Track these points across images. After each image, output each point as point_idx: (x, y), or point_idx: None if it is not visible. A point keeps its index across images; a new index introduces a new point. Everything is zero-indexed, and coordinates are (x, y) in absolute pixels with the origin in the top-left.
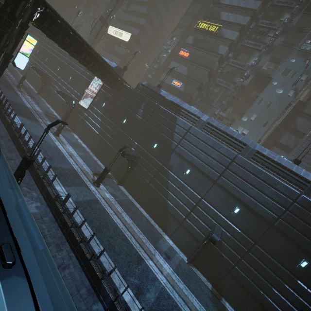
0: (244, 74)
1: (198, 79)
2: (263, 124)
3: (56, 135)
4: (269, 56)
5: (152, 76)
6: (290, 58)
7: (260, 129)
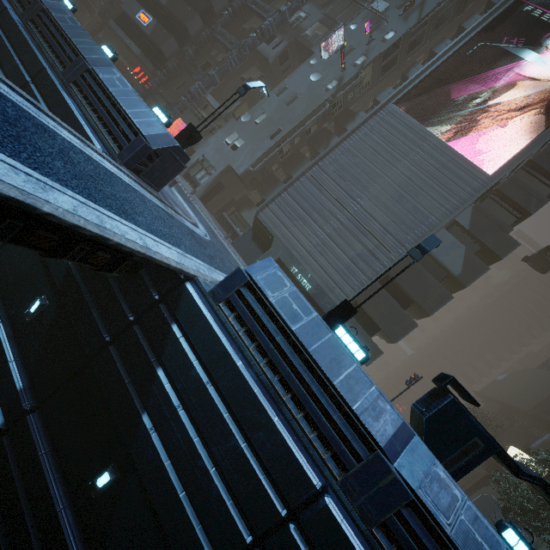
0: (262, 24)
1: (181, 17)
2: (271, 134)
3: None
4: (322, 11)
5: (118, 4)
6: (352, 22)
7: (263, 143)
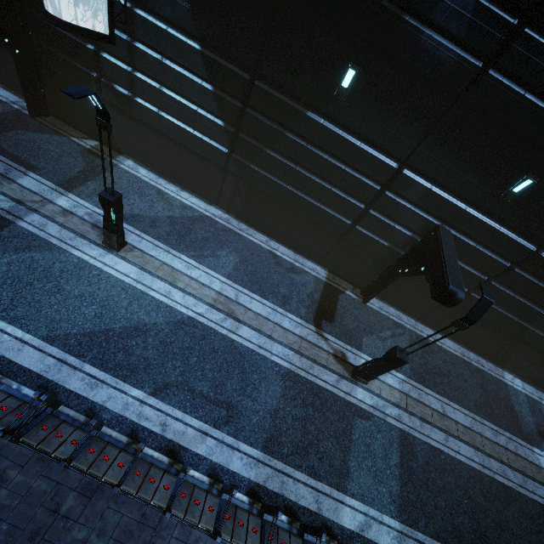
0: None
1: None
2: None
3: (119, 249)
4: None
5: None
6: None
7: None
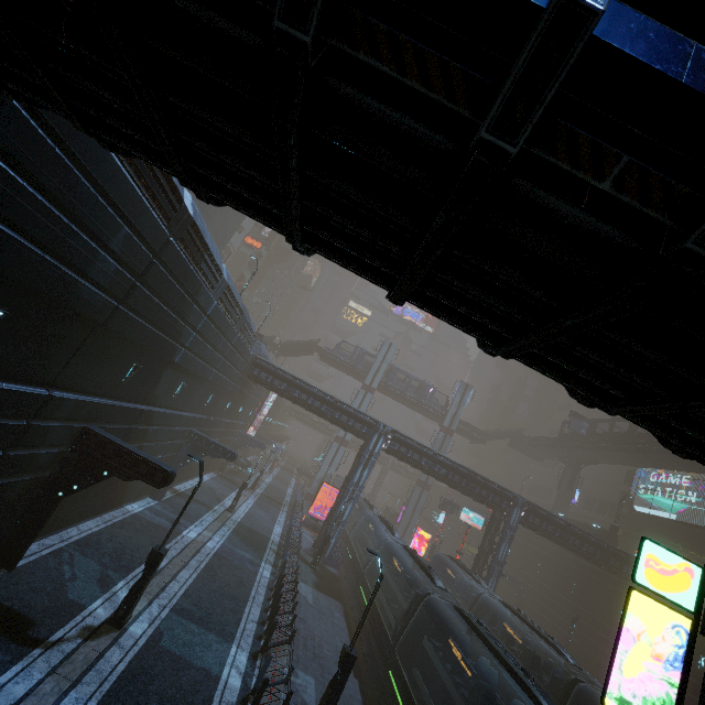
0: None
1: None
2: None
3: None
4: None
5: None
6: None
7: None
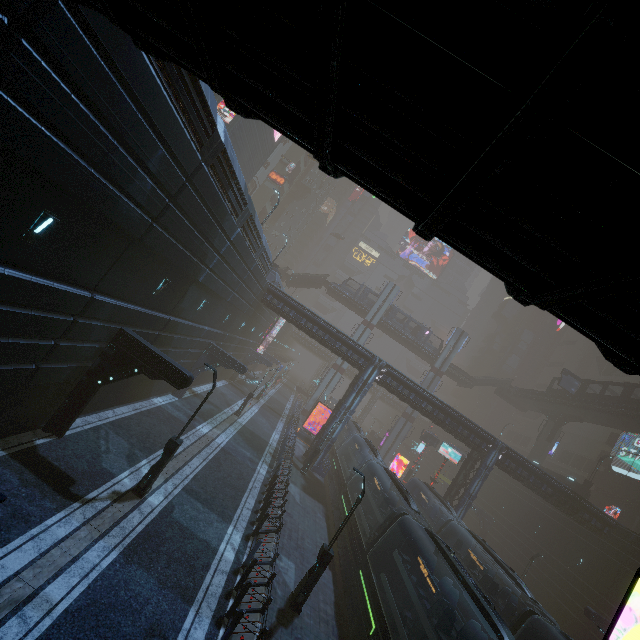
0: None
1: None
2: None
3: None
4: None
5: None
6: None
7: None
